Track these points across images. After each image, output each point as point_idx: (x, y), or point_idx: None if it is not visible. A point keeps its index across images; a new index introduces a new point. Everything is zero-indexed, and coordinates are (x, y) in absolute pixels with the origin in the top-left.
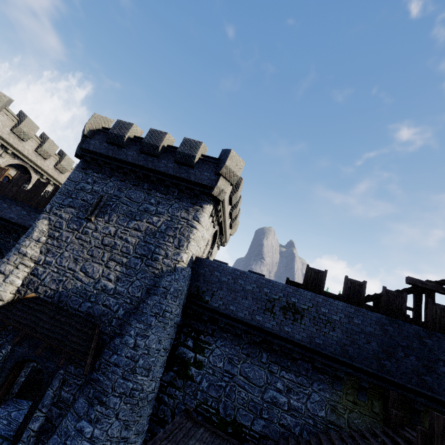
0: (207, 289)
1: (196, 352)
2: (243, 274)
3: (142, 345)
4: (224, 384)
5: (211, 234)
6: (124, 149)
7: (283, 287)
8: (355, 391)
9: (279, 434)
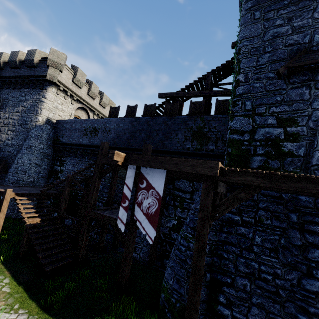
0: (61, 134)
1: (60, 166)
2: (75, 121)
3: (20, 162)
4: None
5: (73, 109)
6: (4, 70)
7: (91, 120)
8: None
9: None
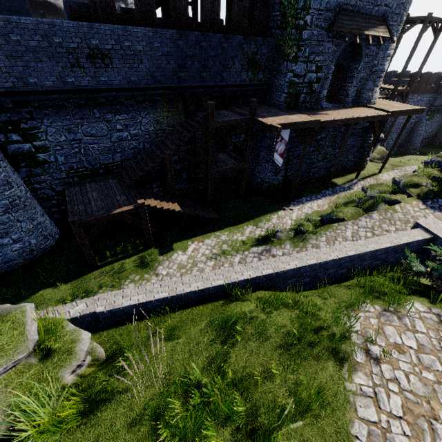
0: None
1: (30, 141)
2: (10, 23)
3: None
4: (77, 150)
5: None
6: None
7: (75, 28)
8: (167, 104)
9: (132, 154)
